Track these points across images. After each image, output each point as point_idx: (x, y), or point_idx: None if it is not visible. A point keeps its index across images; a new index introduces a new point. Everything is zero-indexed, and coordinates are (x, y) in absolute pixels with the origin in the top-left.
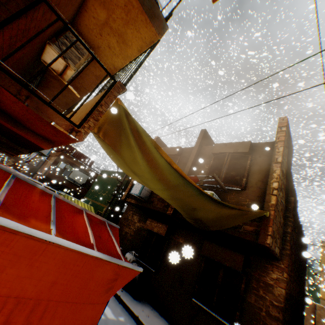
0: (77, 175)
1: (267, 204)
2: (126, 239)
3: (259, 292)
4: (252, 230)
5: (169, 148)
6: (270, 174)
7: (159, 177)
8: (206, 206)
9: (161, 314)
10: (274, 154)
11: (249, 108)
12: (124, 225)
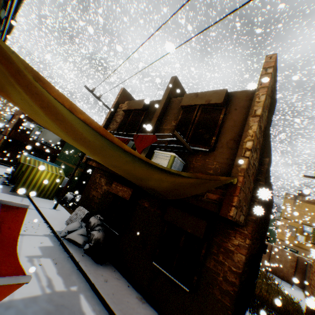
0: (48, 135)
1: (236, 169)
2: (93, 202)
3: (219, 258)
4: (215, 199)
5: (134, 101)
6: (245, 131)
7: (73, 136)
8: (153, 175)
9: (123, 275)
10: (253, 105)
11: (222, 19)
12: (91, 188)
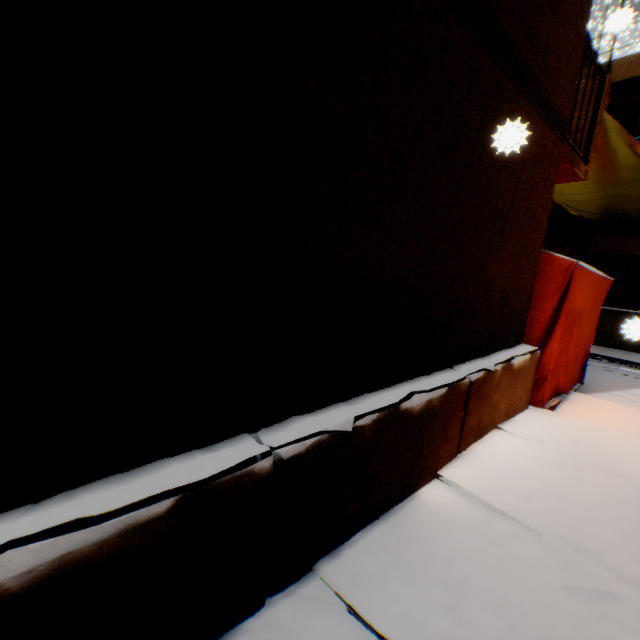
0: None
1: None
2: None
3: None
4: None
5: None
6: None
7: (603, 180)
8: None
9: None
10: None
11: None
12: None
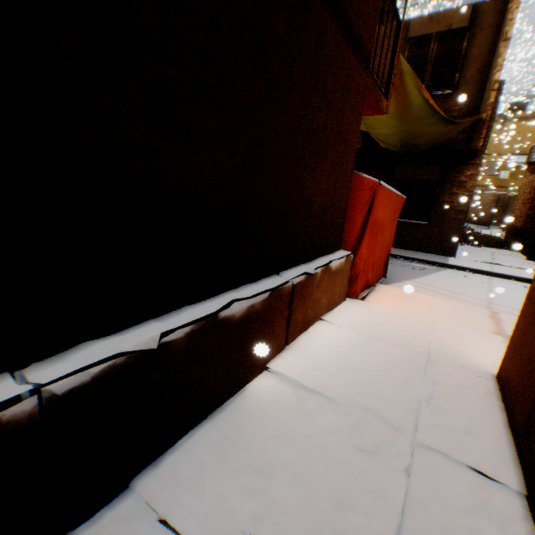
0: None
1: (484, 105)
2: None
3: (452, 192)
4: (461, 138)
5: None
6: (493, 62)
7: (402, 117)
8: (434, 130)
9: None
10: (504, 26)
11: None
12: None
